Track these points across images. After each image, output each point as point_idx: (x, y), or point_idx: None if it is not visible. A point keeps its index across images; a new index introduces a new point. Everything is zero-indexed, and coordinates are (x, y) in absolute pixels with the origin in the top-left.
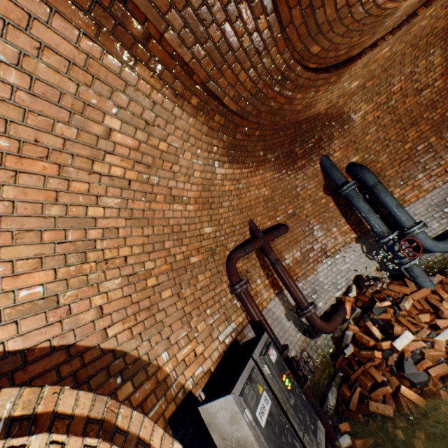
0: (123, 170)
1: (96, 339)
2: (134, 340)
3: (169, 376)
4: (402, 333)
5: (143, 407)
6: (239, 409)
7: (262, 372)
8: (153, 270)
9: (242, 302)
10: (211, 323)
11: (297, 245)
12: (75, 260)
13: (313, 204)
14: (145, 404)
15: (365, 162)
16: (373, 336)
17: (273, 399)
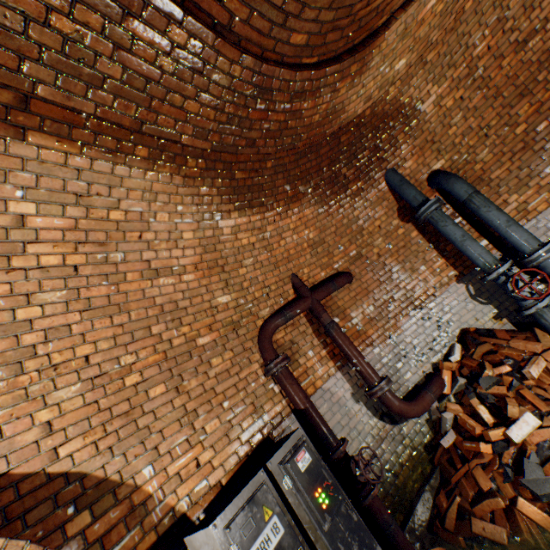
0: (61, 256)
1: (41, 463)
2: (101, 457)
3: (150, 498)
4: (520, 417)
5: (105, 542)
6: (220, 546)
7: (280, 487)
8: (135, 365)
9: (281, 385)
10: (229, 419)
11: (368, 297)
12: (5, 373)
13: (386, 237)
14: (108, 538)
15: (456, 165)
16: (482, 419)
17: (290, 526)
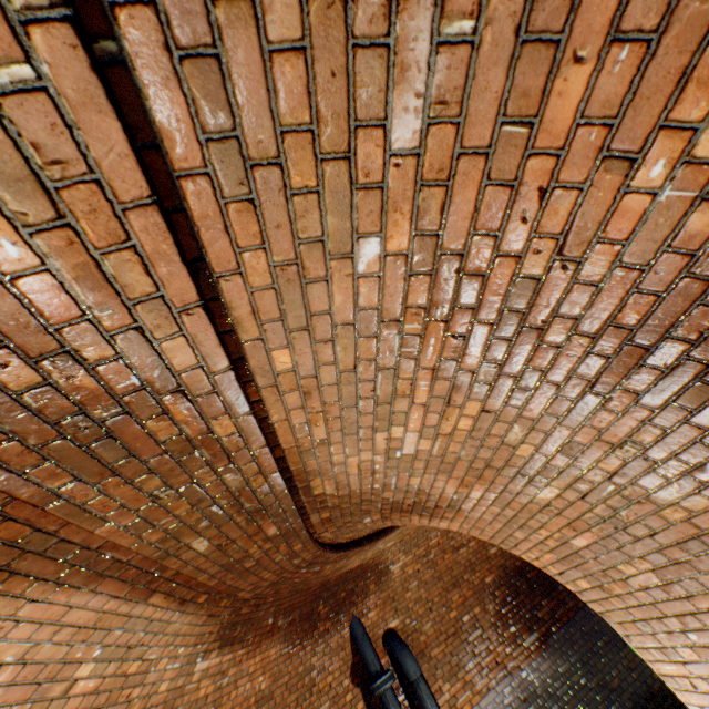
0: None
1: None
2: None
3: None
4: None
5: None
6: None
7: None
8: None
9: None
10: None
11: None
12: None
13: (334, 701)
14: None
15: (407, 628)
16: None
17: None
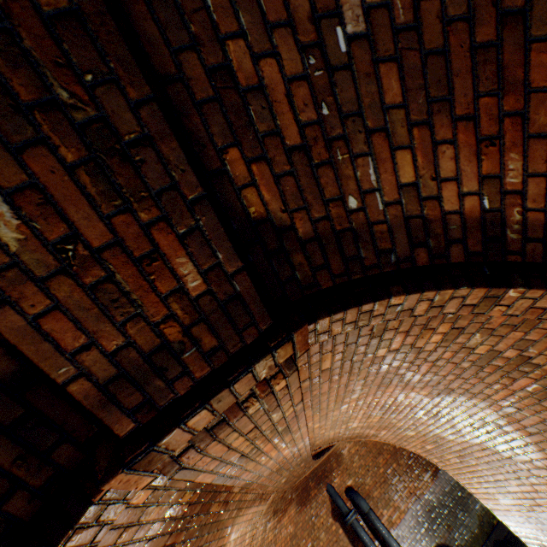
0: None
1: None
2: None
3: None
4: None
5: None
6: None
7: None
8: None
9: None
10: None
11: None
12: None
13: (326, 531)
14: None
15: (357, 483)
16: None
17: None
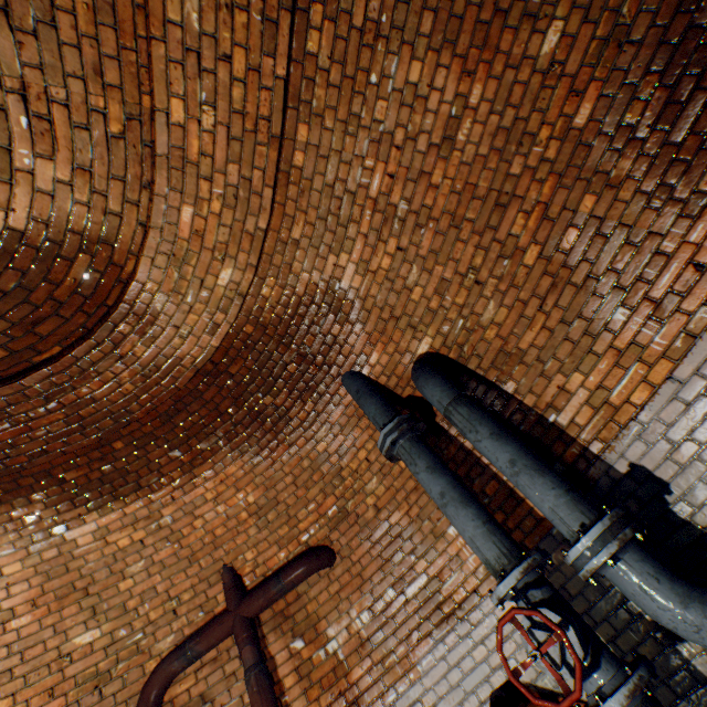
0: None
1: None
2: None
3: None
4: None
5: None
6: None
7: None
8: None
9: None
10: None
11: (362, 592)
12: None
13: (383, 475)
14: None
15: (453, 339)
16: None
17: None
